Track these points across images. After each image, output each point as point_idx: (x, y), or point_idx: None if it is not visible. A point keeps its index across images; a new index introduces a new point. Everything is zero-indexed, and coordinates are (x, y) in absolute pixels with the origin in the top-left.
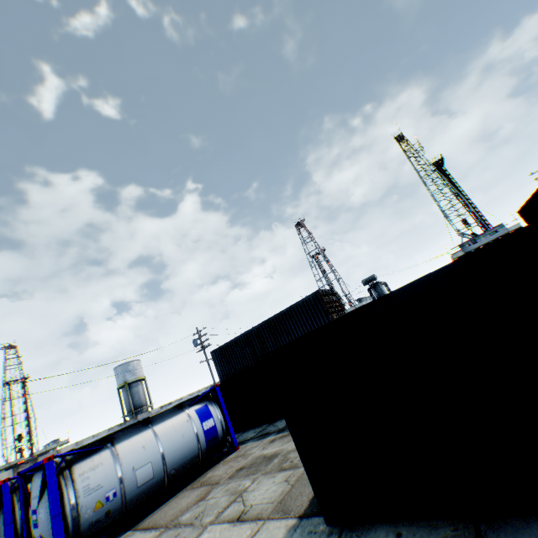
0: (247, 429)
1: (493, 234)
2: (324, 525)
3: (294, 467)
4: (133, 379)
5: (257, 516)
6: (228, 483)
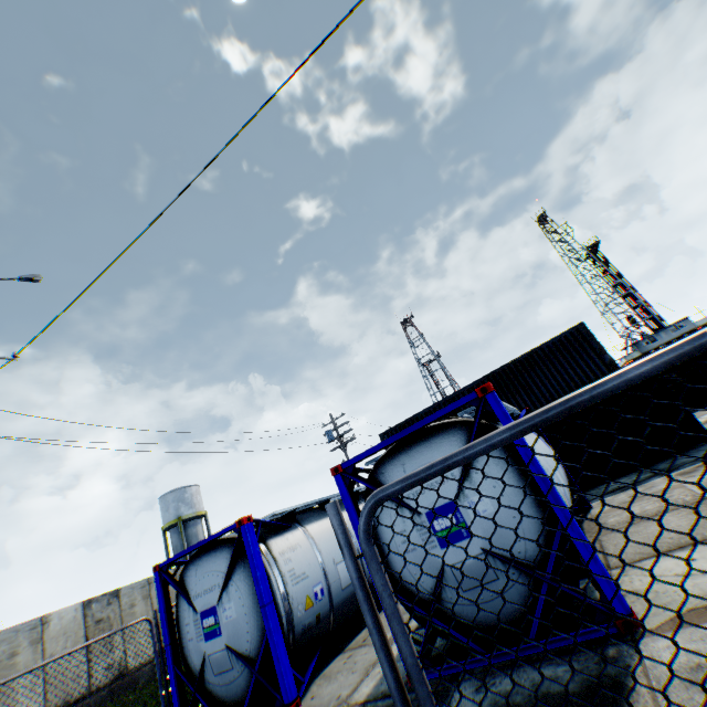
0: None
1: (676, 330)
2: None
3: None
4: (190, 514)
5: None
6: None
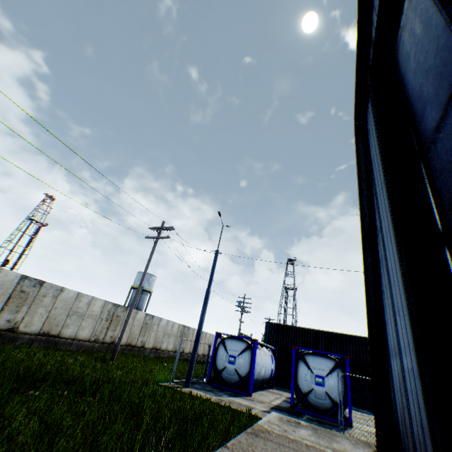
0: None
1: None
2: None
3: None
4: (147, 288)
5: None
6: None
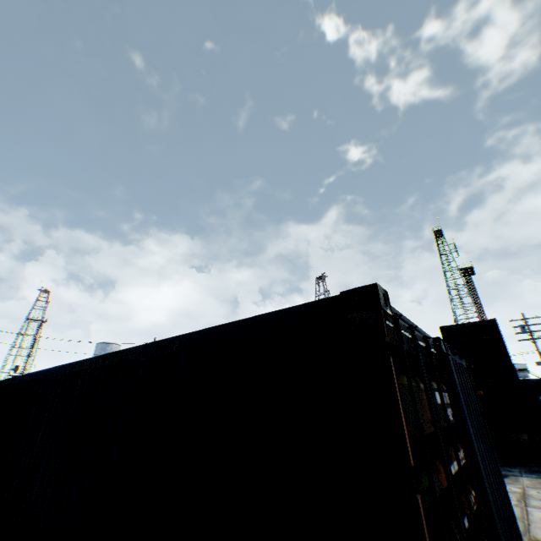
0: None
1: None
2: None
3: None
4: None
5: None
6: None
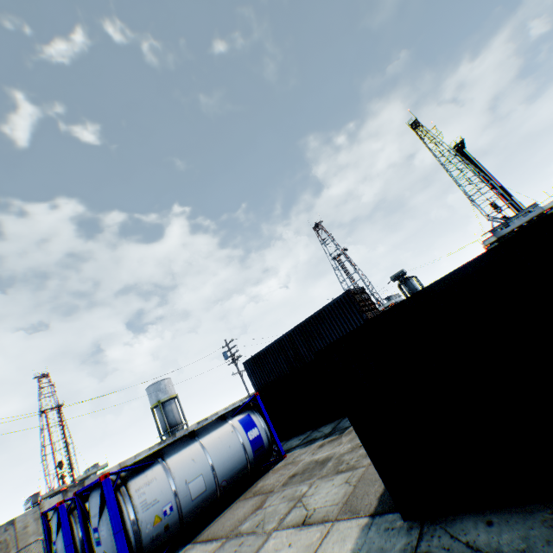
0: (290, 437)
1: (526, 214)
2: (401, 521)
3: (352, 469)
4: (165, 398)
5: (324, 519)
6: (283, 491)
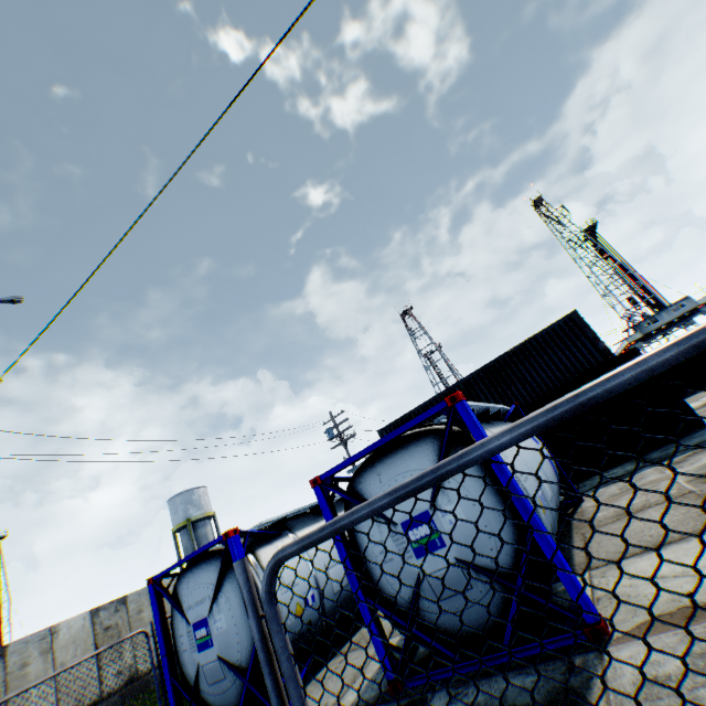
0: None
1: (677, 309)
2: None
3: None
4: (199, 515)
5: None
6: None
